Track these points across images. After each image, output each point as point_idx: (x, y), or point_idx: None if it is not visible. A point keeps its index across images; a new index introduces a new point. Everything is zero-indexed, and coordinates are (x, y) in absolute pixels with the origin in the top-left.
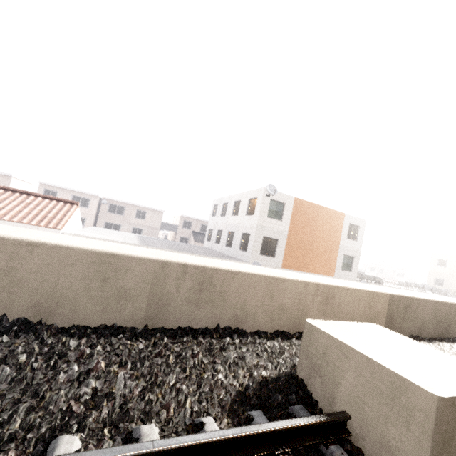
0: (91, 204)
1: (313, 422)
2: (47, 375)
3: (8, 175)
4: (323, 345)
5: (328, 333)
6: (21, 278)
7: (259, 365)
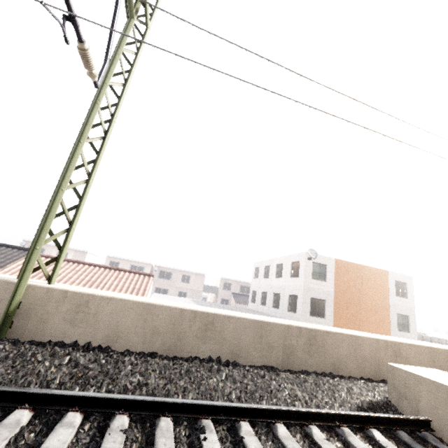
0: (145, 271)
1: (409, 417)
2: (264, 385)
3: (85, 251)
4: (403, 377)
5: (404, 369)
6: (225, 336)
7: (363, 394)
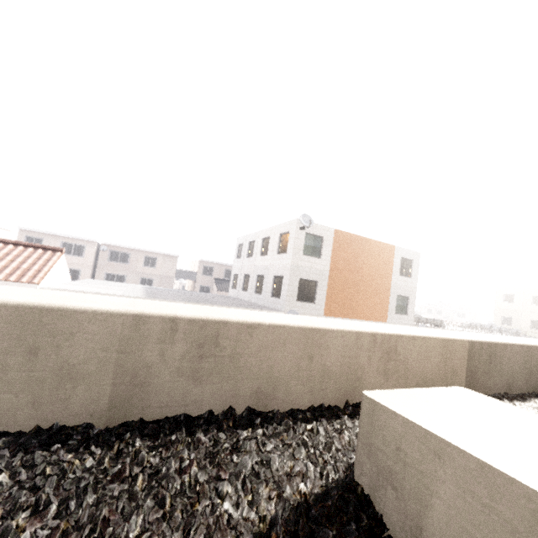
0: (87, 251)
1: None
2: None
3: None
4: (396, 434)
5: (403, 415)
6: None
7: (295, 473)
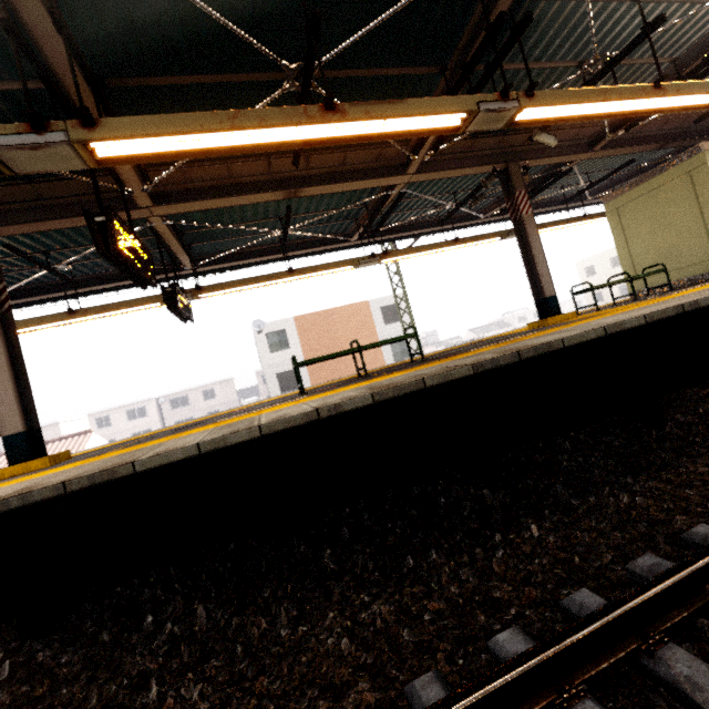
0: (149, 410)
1: None
2: None
3: (54, 423)
4: None
5: None
6: None
7: None
